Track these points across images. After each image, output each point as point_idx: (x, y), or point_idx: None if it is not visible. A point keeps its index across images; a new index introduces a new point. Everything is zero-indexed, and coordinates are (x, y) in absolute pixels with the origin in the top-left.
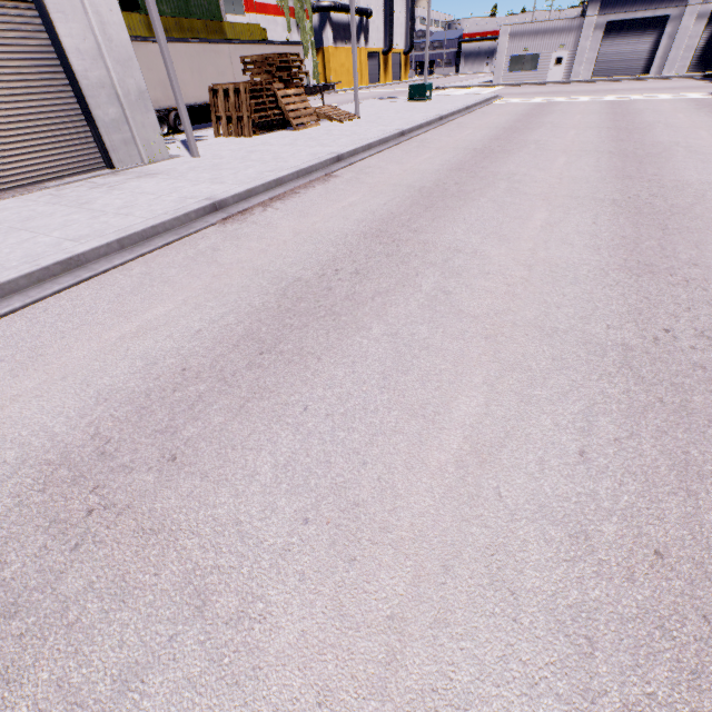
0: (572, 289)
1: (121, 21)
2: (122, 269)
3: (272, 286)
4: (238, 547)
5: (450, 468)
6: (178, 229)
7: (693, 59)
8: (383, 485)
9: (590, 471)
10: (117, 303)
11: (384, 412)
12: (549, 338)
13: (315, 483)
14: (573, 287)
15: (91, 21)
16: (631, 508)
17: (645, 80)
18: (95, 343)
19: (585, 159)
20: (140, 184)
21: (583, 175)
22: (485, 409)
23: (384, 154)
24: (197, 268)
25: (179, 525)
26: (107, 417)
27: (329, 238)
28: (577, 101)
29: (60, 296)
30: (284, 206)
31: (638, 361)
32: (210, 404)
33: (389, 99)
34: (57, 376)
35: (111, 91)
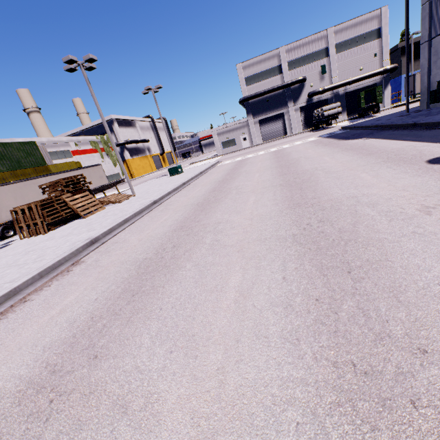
0: None
1: None
2: None
3: None
4: None
5: None
6: None
7: (302, 125)
8: None
9: None
10: None
11: None
12: None
13: None
14: None
15: None
16: None
17: (287, 137)
18: None
19: (266, 195)
20: None
21: (267, 210)
22: None
23: (135, 223)
24: None
25: None
26: None
27: None
28: (258, 155)
29: None
30: None
31: None
32: None
33: (161, 177)
34: None
35: None
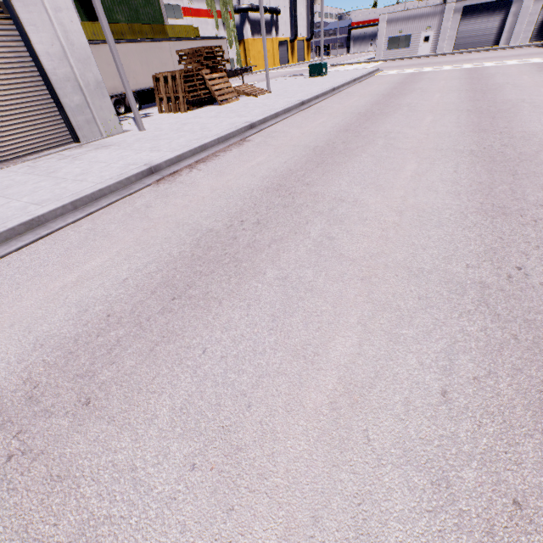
0: (436, 232)
1: (80, 29)
2: (74, 226)
3: (188, 237)
4: (130, 495)
5: (324, 410)
6: (121, 190)
7: (534, 31)
8: (264, 428)
9: (451, 411)
10: (65, 256)
11: (270, 353)
12: (415, 278)
13: (205, 426)
14: (437, 230)
15: (57, 31)
16: (490, 452)
17: (496, 50)
18: (41, 292)
19: (448, 117)
20: (97, 154)
21: (446, 130)
22: (358, 349)
23: (288, 120)
24: (132, 223)
25: (83, 471)
26: (39, 362)
27: (239, 193)
28: (442, 70)
29: (22, 251)
30: (206, 167)
31: (494, 298)
32: (125, 348)
33: (295, 76)
34: (6, 324)
35: (75, 83)
